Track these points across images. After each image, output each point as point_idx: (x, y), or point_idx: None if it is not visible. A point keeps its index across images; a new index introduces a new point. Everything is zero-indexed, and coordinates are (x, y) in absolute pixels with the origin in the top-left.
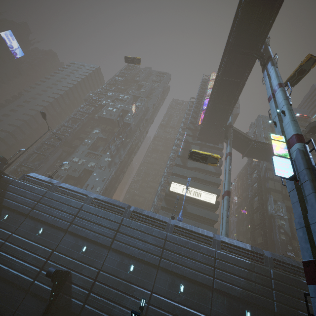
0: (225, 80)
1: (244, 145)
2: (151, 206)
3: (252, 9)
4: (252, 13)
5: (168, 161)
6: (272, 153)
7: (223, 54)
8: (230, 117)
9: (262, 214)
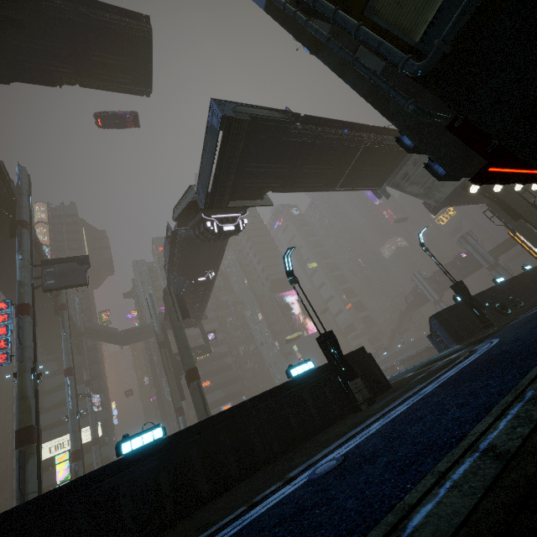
0: None
1: (114, 339)
2: (11, 499)
3: (4, 267)
4: (8, 268)
5: (13, 408)
6: (148, 333)
7: (3, 292)
8: (78, 317)
9: (161, 403)
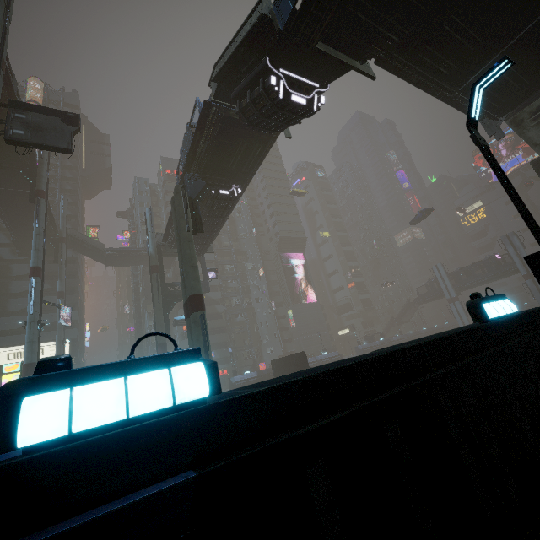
0: (3, 190)
1: (99, 255)
2: None
3: None
4: None
5: None
6: (139, 259)
7: None
8: (60, 219)
9: (139, 335)
